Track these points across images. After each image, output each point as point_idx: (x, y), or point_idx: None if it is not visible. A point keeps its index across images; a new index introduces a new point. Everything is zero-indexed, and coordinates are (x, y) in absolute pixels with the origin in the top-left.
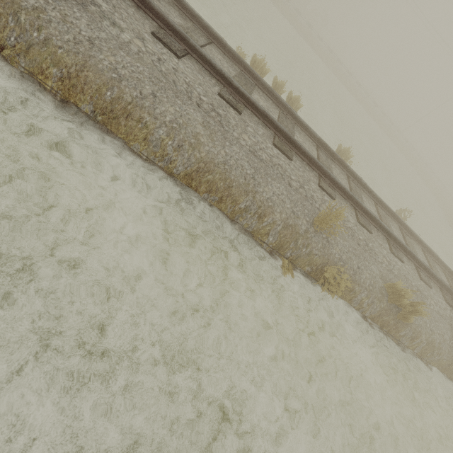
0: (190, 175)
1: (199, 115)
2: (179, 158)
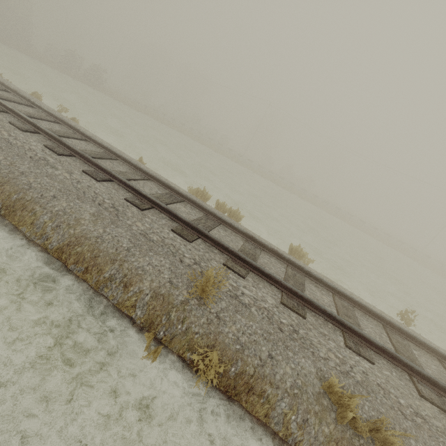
0: (62, 249)
1: (95, 209)
2: (55, 235)
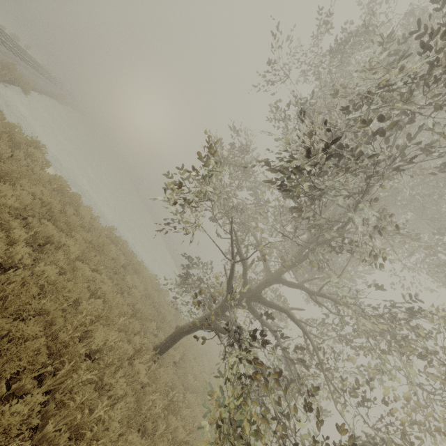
0: None
1: None
2: None
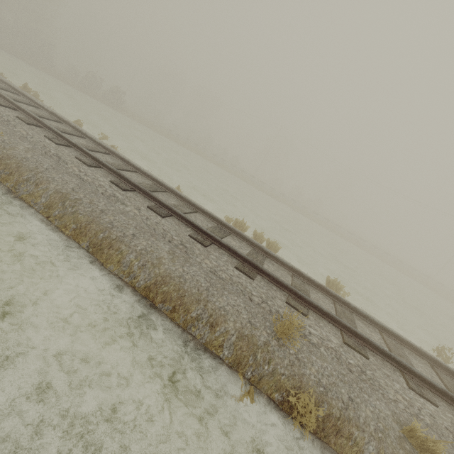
0: (149, 288)
1: (168, 246)
2: (142, 274)
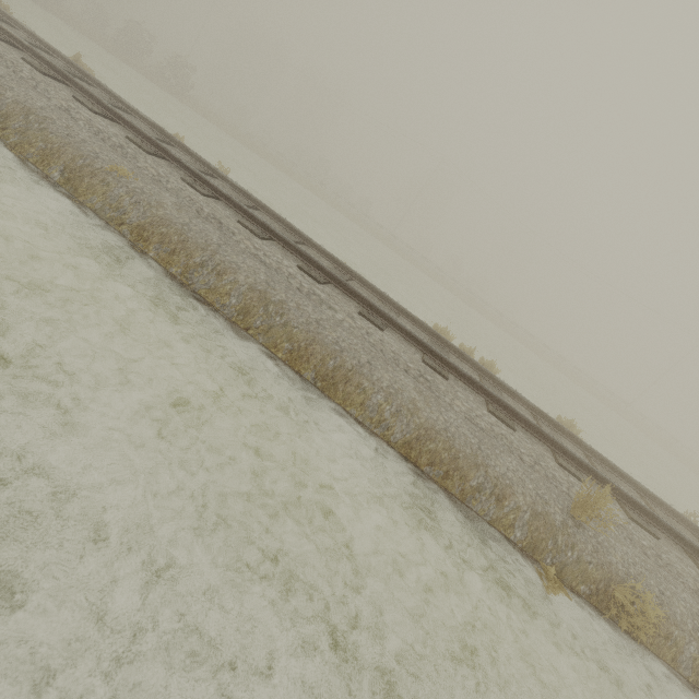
0: (409, 444)
1: (410, 380)
2: (397, 424)
